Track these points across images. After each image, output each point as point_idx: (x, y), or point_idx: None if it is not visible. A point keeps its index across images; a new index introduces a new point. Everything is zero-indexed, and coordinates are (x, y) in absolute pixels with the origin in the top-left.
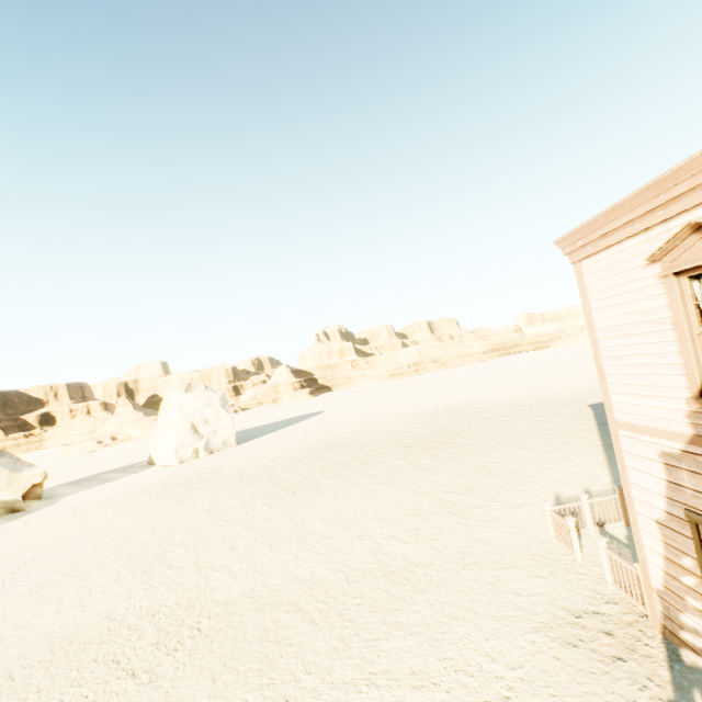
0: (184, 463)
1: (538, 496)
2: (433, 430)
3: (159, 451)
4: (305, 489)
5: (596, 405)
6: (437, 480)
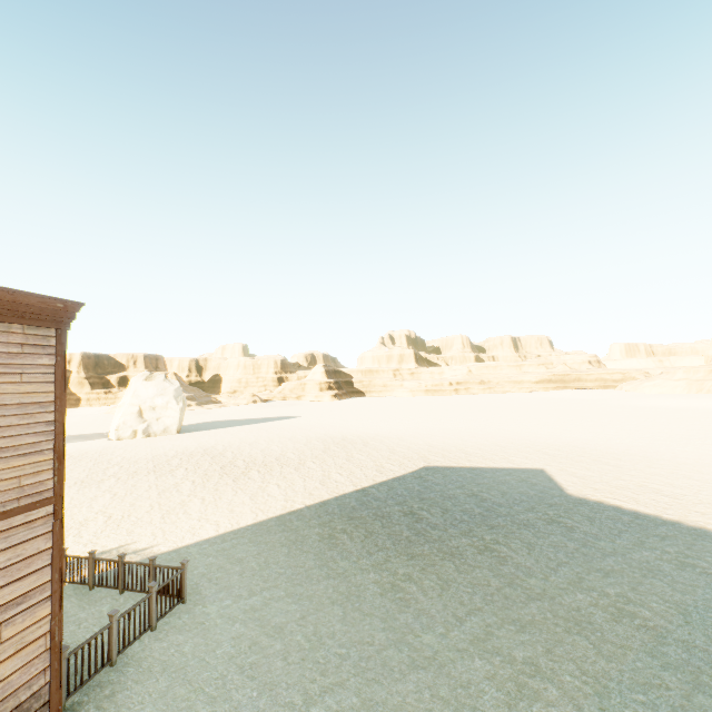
0: (119, 440)
1: (120, 540)
2: (279, 457)
3: (113, 426)
4: (82, 485)
5: (428, 468)
6: (136, 504)
